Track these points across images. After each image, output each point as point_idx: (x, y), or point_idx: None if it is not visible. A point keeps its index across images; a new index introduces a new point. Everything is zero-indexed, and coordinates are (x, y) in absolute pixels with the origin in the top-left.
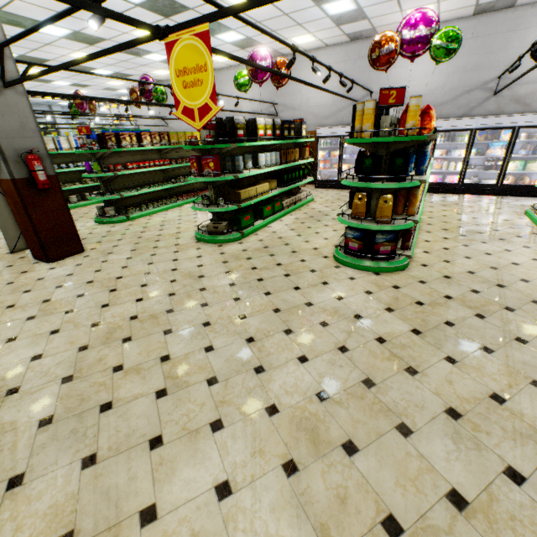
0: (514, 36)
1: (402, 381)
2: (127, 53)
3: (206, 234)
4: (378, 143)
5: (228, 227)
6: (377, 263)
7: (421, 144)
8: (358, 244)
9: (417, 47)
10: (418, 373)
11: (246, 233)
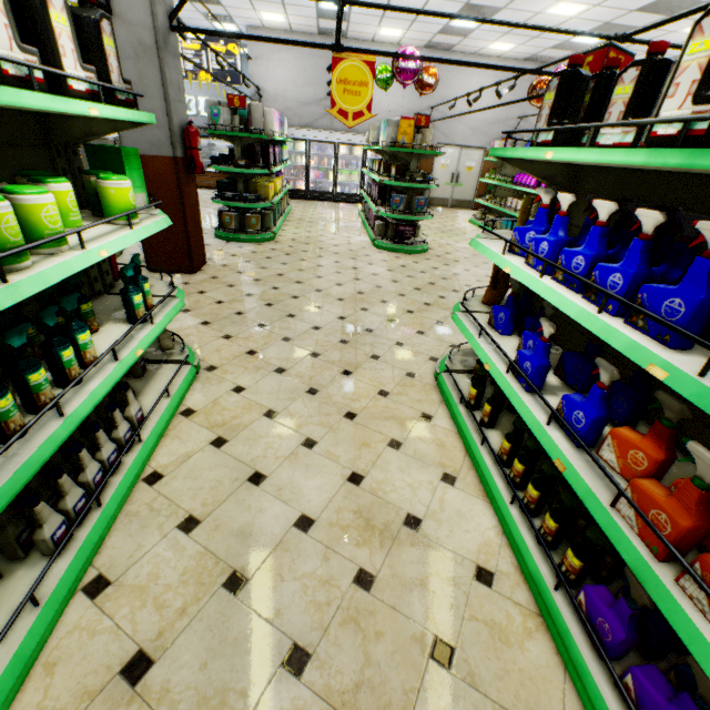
0: None
1: None
2: (466, 8)
3: None
4: None
5: None
6: None
7: None
8: None
9: None
10: None
11: None
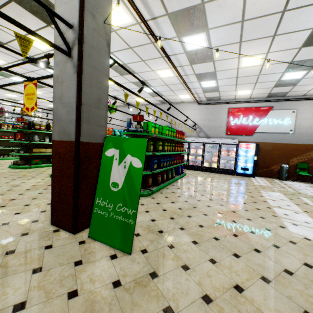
0: (175, 111)
1: None
2: None
3: (13, 165)
4: None
5: (25, 163)
6: None
7: None
8: None
9: None
10: (1, 195)
11: (33, 166)
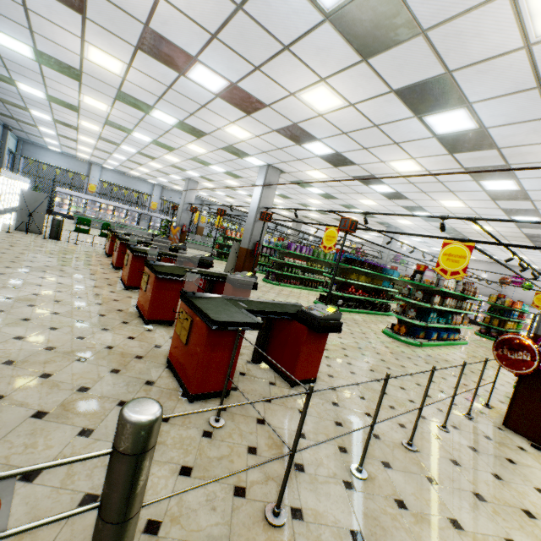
0: None
1: (491, 345)
2: None
3: None
4: (496, 305)
5: None
6: (490, 337)
7: (510, 310)
8: (484, 330)
9: (516, 284)
10: None
11: None
